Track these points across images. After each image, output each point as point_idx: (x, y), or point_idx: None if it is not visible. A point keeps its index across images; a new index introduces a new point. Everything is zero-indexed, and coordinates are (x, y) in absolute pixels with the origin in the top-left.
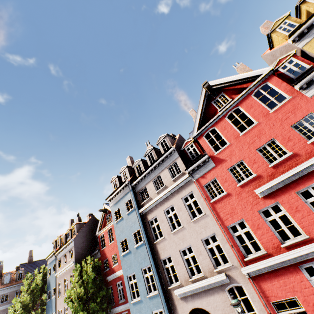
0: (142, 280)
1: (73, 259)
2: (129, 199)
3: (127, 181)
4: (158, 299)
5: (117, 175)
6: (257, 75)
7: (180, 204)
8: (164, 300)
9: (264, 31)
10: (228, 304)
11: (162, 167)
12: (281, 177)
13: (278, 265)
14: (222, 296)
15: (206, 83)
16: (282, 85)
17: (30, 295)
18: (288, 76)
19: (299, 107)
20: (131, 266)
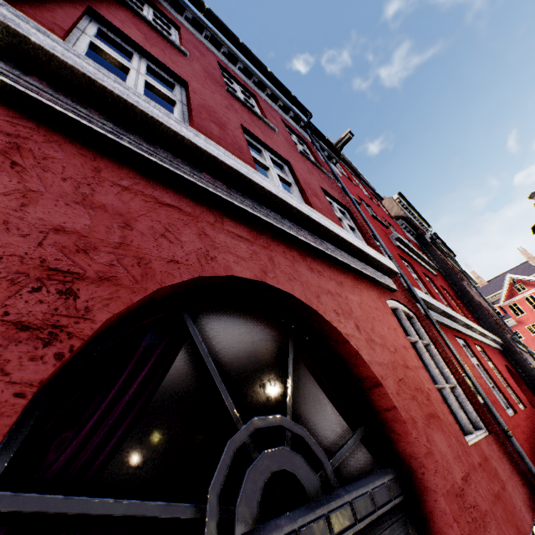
0: None
1: None
2: None
3: None
4: None
5: None
6: None
7: None
8: None
9: None
10: None
11: None
12: None
13: None
14: None
15: (512, 278)
16: None
17: None
18: None
19: None
20: None
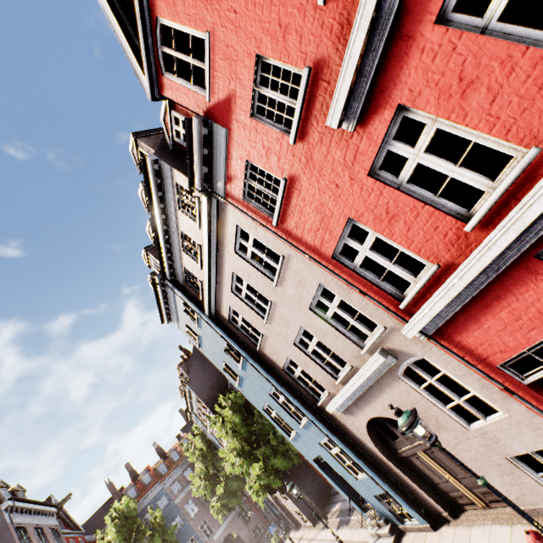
0: (280, 409)
1: (208, 409)
2: (184, 304)
3: (156, 278)
4: (314, 426)
5: (151, 273)
6: None
7: (241, 265)
8: (321, 426)
9: None
10: (417, 398)
11: (170, 213)
12: (364, 8)
13: (480, 282)
14: (399, 389)
15: None
16: None
17: (205, 462)
18: None
19: None
20: (257, 396)
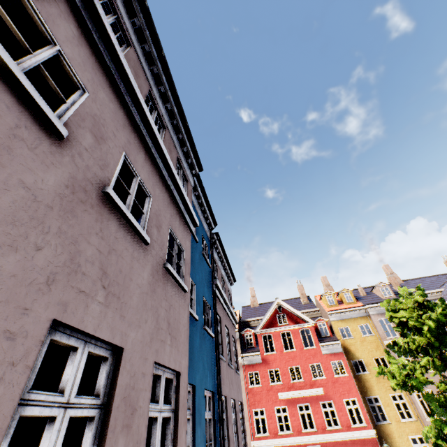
0: None
1: None
2: None
3: None
4: None
5: None
6: (306, 320)
7: None
8: None
9: (322, 281)
10: None
11: None
12: (294, 392)
13: (272, 445)
14: None
15: (280, 303)
16: (315, 337)
17: None
18: (319, 331)
19: (316, 356)
20: None
